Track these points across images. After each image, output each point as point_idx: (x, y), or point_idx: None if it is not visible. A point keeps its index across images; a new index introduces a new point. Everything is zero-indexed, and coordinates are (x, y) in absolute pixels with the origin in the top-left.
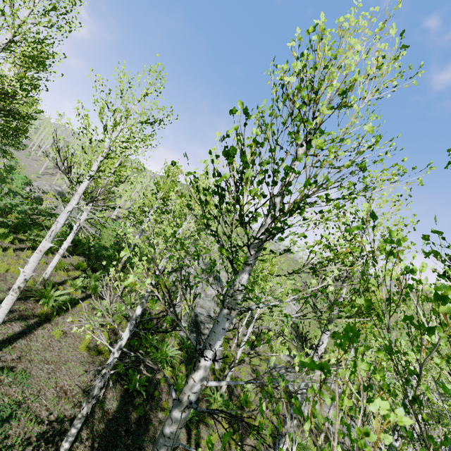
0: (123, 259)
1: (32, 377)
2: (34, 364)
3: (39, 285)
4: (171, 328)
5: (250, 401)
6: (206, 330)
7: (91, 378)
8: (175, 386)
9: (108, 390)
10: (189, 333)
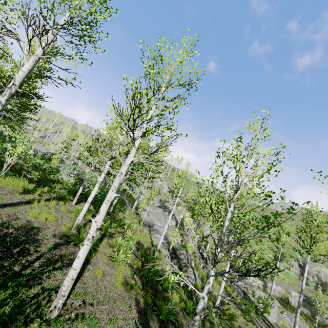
0: (114, 203)
1: (98, 321)
2: (95, 307)
3: (74, 230)
4: (159, 256)
5: (235, 314)
6: (181, 255)
7: (135, 313)
8: (187, 310)
9: (150, 322)
10: (172, 259)
